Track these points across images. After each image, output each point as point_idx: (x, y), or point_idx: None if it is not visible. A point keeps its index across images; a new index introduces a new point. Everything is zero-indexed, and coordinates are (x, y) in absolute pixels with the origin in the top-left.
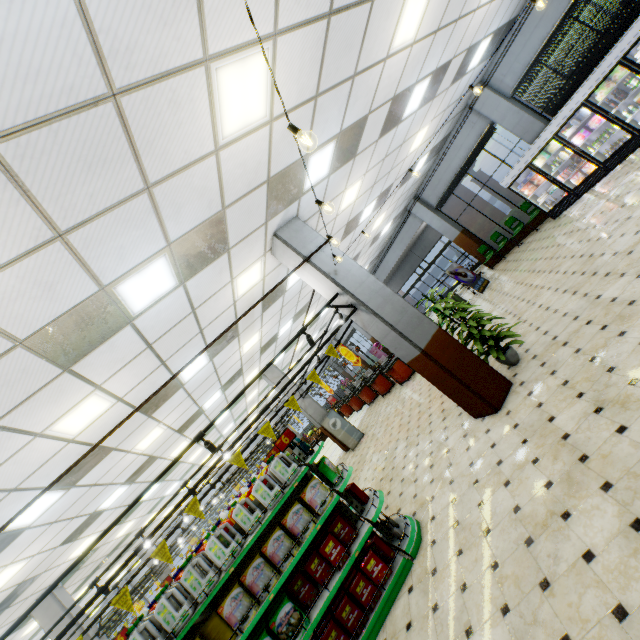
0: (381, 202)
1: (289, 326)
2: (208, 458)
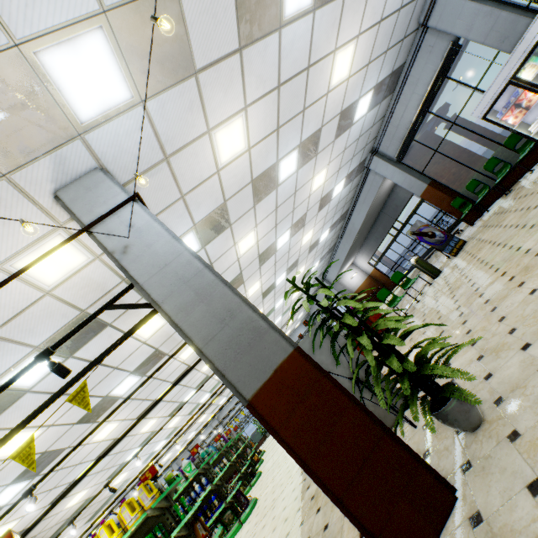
0: (310, 154)
1: None
2: (10, 507)
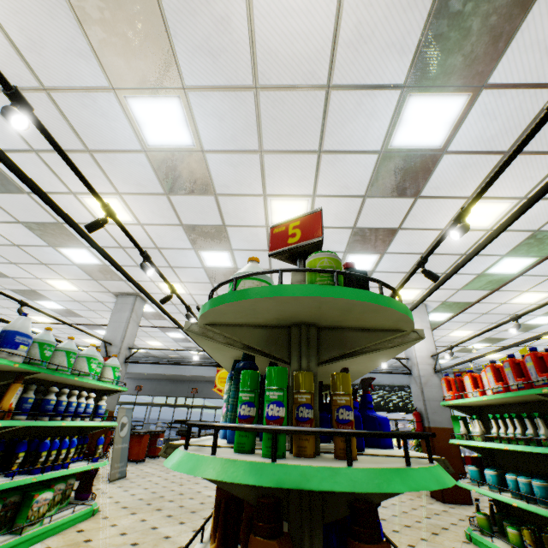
0: None
1: None
2: None
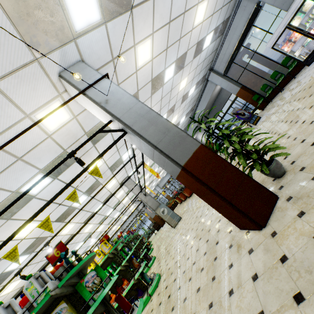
0: (180, 67)
1: (130, 153)
2: (38, 252)
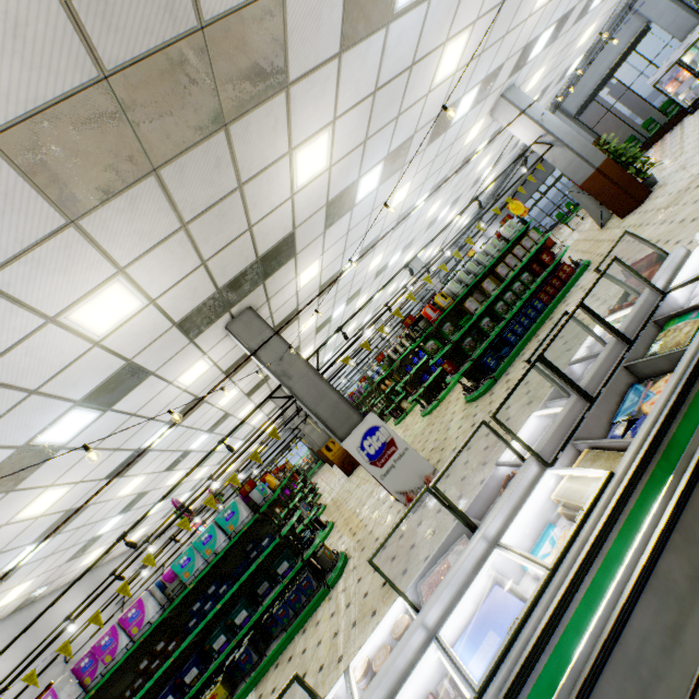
0: (539, 99)
1: (444, 214)
2: (436, 255)
